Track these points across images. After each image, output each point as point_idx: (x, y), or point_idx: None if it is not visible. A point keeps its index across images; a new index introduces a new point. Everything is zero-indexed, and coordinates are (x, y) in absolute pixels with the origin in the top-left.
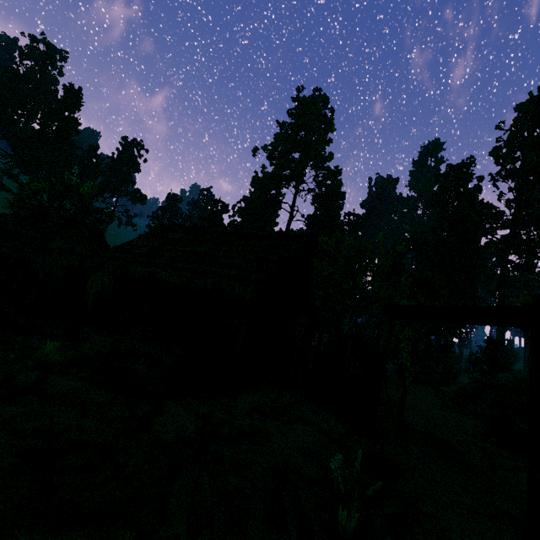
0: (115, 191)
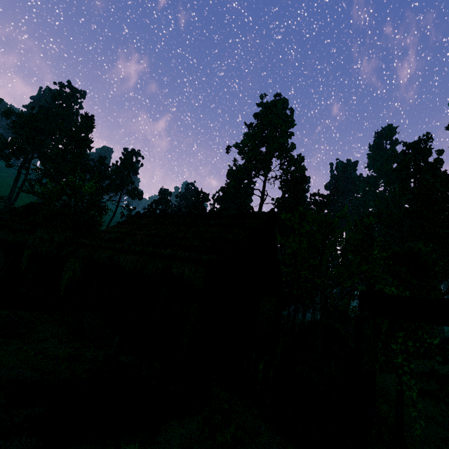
0: (118, 190)
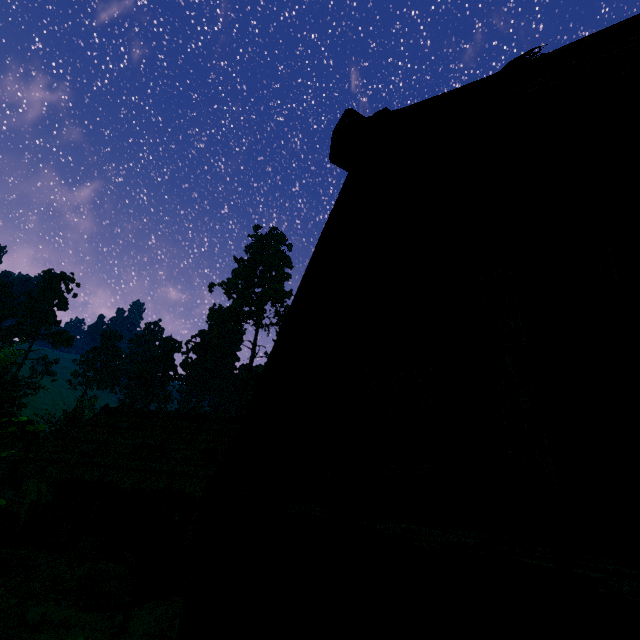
0: (30, 334)
